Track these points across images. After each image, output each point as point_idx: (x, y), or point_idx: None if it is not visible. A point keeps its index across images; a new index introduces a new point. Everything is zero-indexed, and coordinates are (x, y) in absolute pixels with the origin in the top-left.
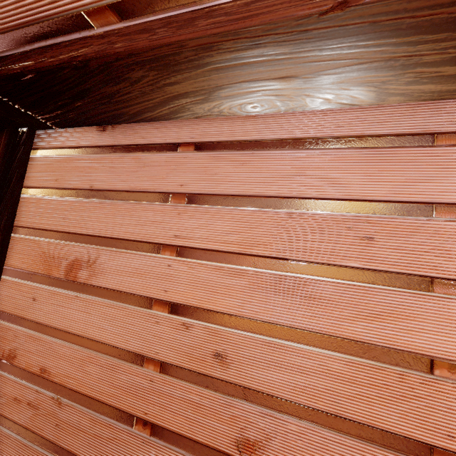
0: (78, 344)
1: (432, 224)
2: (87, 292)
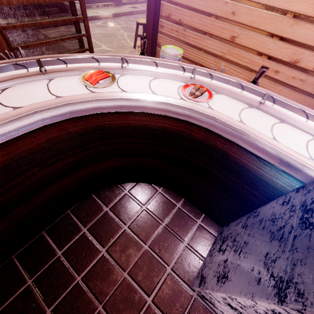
0: (191, 11)
1: None
2: None
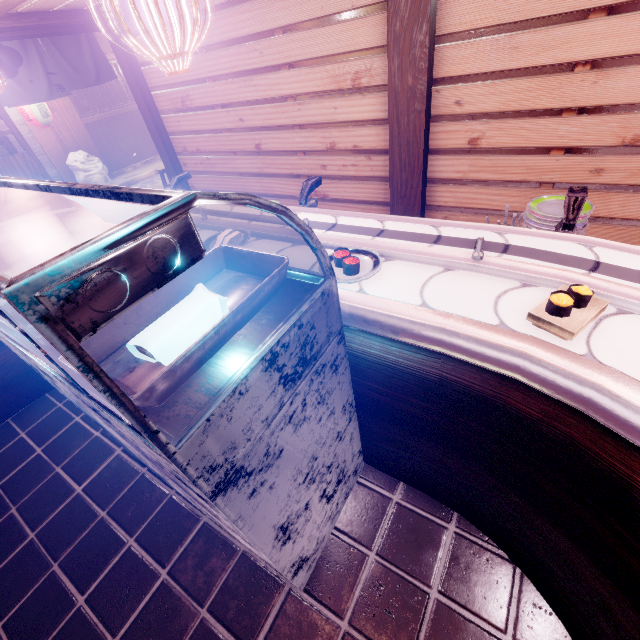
0: (202, 134)
1: (275, 40)
2: (194, 111)
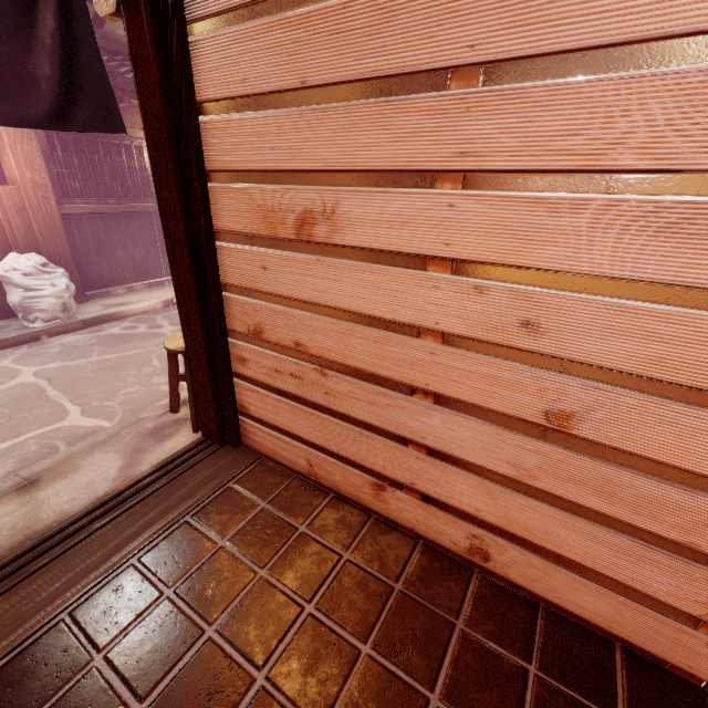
0: (332, 317)
1: None
2: (332, 254)
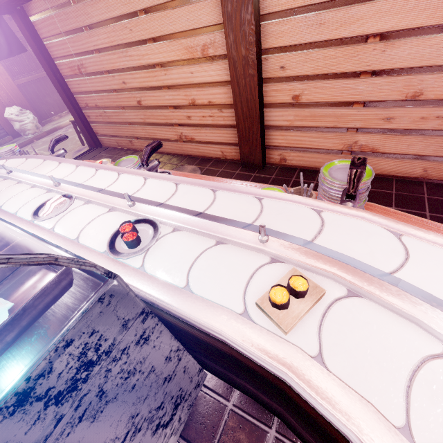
0: (97, 94)
1: (140, 20)
2: (88, 76)
